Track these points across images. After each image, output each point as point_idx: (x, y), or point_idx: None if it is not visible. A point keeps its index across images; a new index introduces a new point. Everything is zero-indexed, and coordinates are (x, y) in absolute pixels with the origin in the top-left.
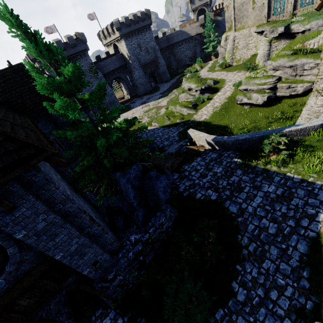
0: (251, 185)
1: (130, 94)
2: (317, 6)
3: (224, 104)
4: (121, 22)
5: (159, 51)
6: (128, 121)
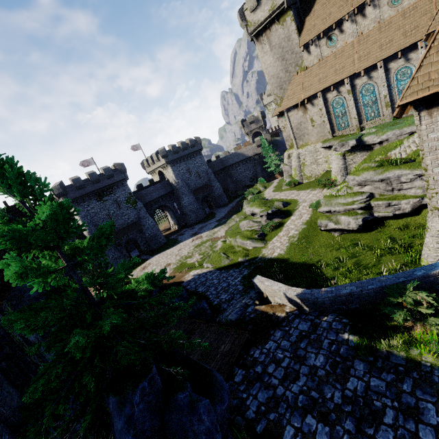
0: (396, 404)
1: (178, 223)
2: (395, 114)
3: (302, 232)
4: (168, 150)
5: (212, 174)
6: (150, 280)
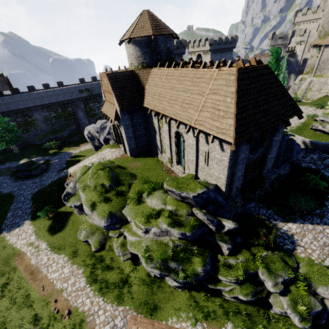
0: None
1: None
2: None
3: (299, 127)
4: (215, 40)
5: None
6: None
